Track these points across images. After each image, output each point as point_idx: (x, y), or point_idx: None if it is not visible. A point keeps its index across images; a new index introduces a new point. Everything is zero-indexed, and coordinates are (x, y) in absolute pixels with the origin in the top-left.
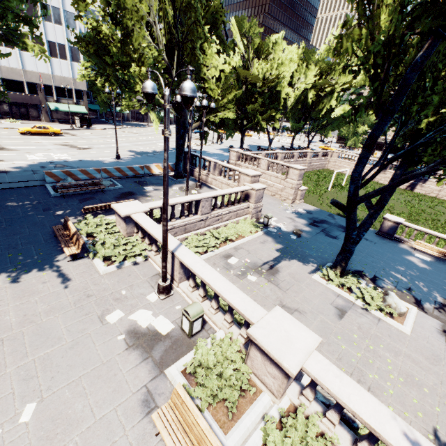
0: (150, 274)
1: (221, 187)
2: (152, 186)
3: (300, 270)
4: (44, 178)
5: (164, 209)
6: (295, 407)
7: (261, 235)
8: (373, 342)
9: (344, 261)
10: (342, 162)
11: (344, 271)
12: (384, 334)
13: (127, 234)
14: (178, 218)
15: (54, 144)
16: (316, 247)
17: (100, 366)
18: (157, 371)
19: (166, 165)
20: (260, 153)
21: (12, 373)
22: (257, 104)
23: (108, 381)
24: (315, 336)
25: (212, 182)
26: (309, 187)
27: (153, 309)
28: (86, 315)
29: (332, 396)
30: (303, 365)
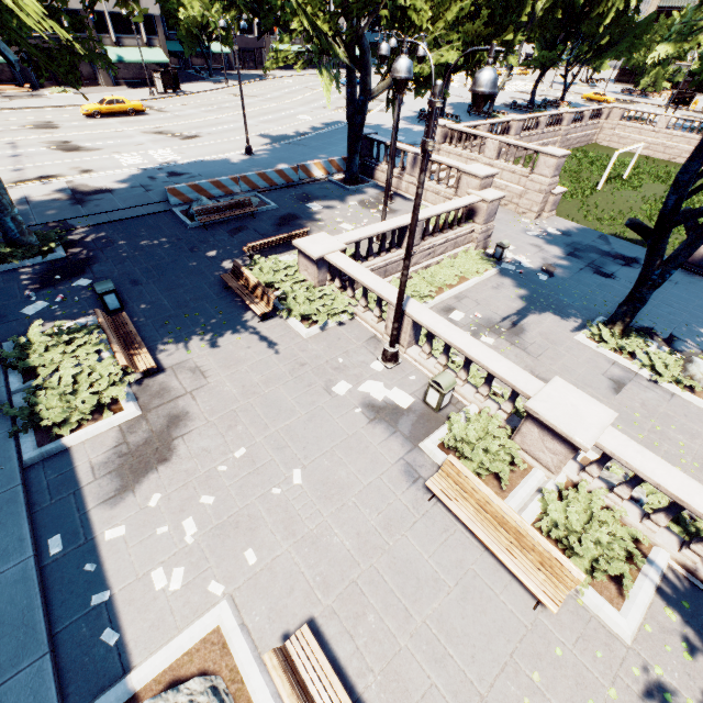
0: (364, 338)
1: (425, 197)
2: (319, 202)
3: (556, 327)
4: (164, 197)
5: (408, 254)
6: (572, 483)
7: (492, 276)
8: (661, 422)
9: (629, 315)
10: (627, 129)
11: (626, 329)
12: (678, 413)
13: (319, 283)
14: (376, 255)
15: (143, 133)
16: (580, 293)
17: (347, 439)
18: (411, 445)
19: (420, 192)
20: (482, 125)
21: (263, 443)
22: (482, 19)
23: (362, 453)
24: (609, 411)
25: (408, 190)
26: (564, 186)
27: (383, 380)
28: (309, 386)
29: (632, 471)
30: (597, 440)
